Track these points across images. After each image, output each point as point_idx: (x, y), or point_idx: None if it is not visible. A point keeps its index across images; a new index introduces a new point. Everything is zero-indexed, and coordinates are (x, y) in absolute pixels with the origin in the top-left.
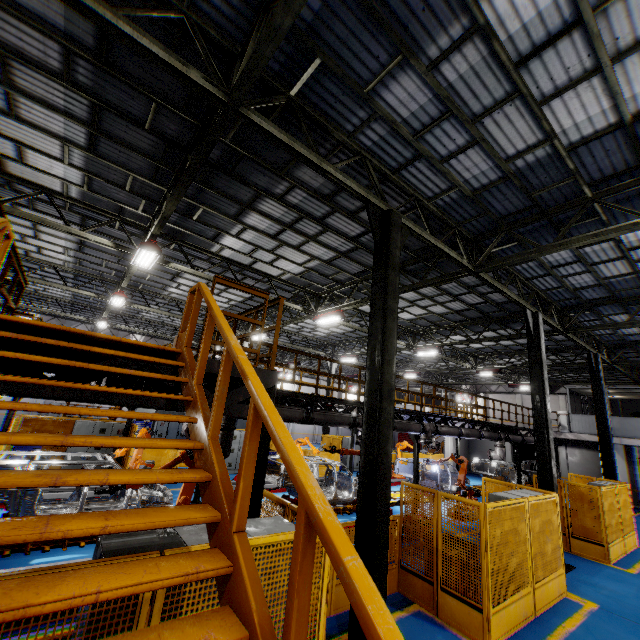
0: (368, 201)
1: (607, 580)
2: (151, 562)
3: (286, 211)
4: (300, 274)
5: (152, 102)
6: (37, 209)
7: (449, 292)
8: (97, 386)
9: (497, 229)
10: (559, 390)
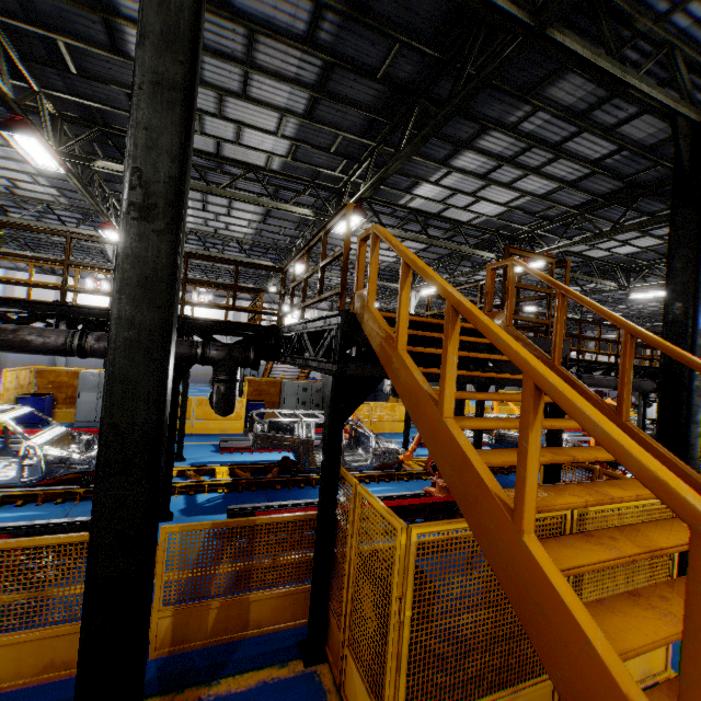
0: (674, 114)
1: None
2: (671, 523)
3: (512, 143)
4: (498, 216)
5: (393, 44)
6: (236, 187)
7: None
8: (503, 374)
9: None
10: None
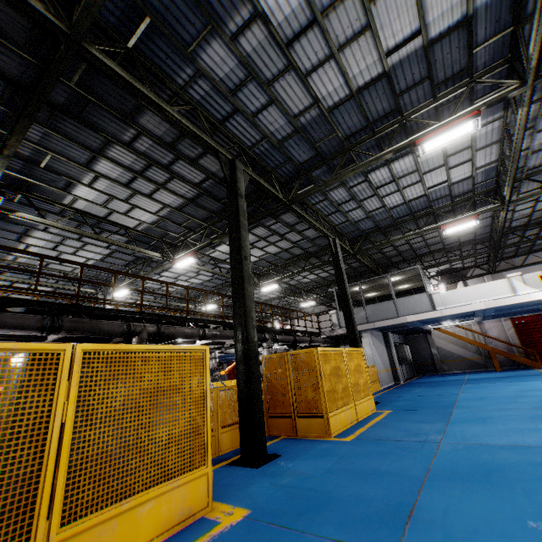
0: None
1: (309, 460)
2: None
3: None
4: None
5: None
6: None
7: (155, 160)
8: None
9: None
10: None
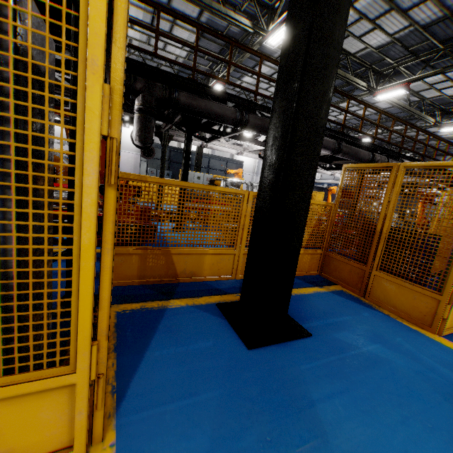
0: None
1: None
2: None
3: None
4: None
5: None
6: None
7: None
8: None
9: None
10: None
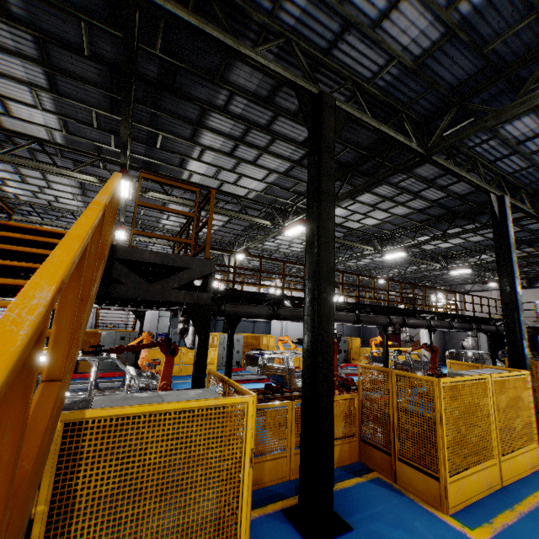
0: (296, 85)
1: None
2: None
3: (233, 124)
4: (263, 191)
5: (81, 23)
6: (39, 160)
7: (408, 190)
8: None
9: (448, 105)
10: (537, 284)
